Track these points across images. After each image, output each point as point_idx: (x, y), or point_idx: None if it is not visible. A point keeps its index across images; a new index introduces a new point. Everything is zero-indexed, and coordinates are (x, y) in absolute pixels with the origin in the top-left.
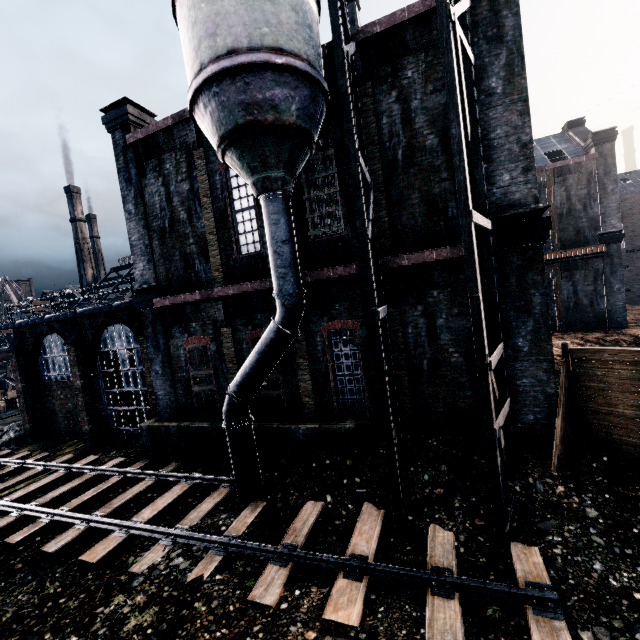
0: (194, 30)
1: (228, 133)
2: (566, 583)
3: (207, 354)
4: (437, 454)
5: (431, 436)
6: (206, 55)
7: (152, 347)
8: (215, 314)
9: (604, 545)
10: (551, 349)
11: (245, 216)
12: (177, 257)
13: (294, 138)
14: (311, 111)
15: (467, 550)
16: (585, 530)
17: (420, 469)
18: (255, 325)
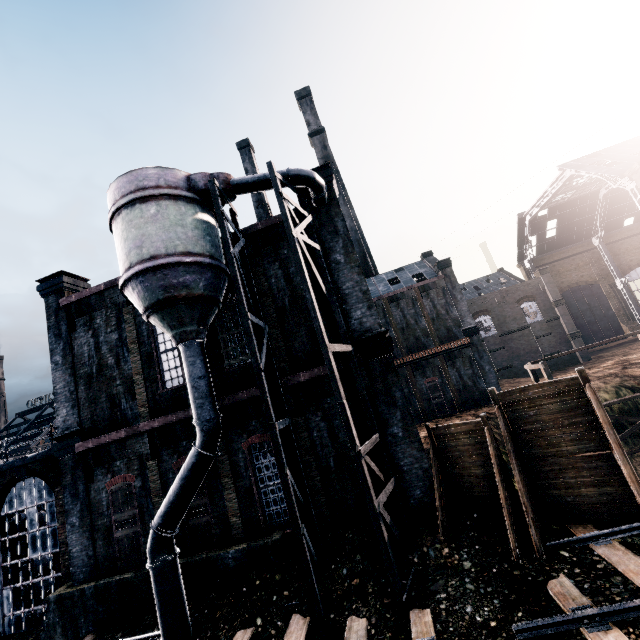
0: (126, 243)
1: (151, 305)
2: (447, 632)
3: (132, 492)
4: (353, 545)
5: (347, 529)
6: (135, 258)
7: (70, 496)
8: (141, 448)
9: (474, 589)
10: (417, 431)
11: (169, 355)
12: (103, 399)
13: (203, 303)
14: (215, 284)
15: (377, 630)
16: (462, 581)
17: (340, 564)
18: (181, 453)
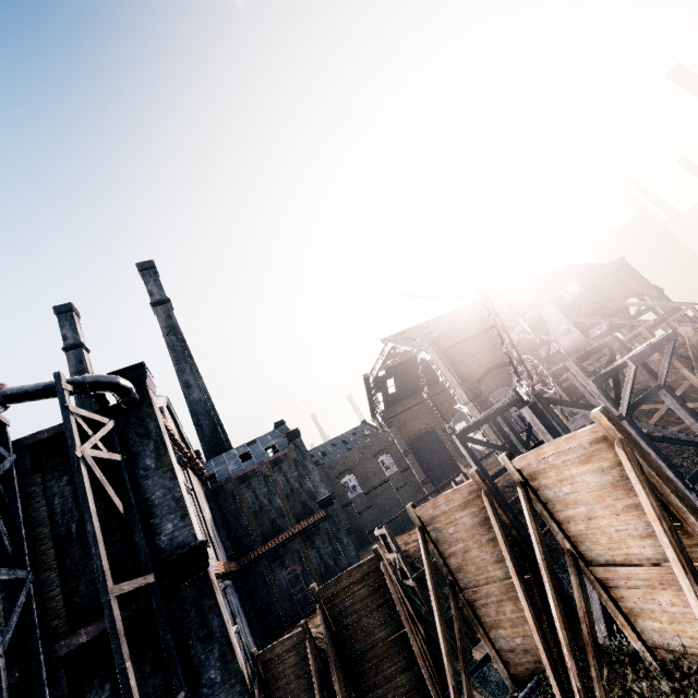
0: None
1: None
2: None
3: None
4: None
5: None
6: None
7: None
8: None
9: None
10: (239, 666)
11: None
12: None
13: None
14: None
15: None
16: None
17: None
18: None
